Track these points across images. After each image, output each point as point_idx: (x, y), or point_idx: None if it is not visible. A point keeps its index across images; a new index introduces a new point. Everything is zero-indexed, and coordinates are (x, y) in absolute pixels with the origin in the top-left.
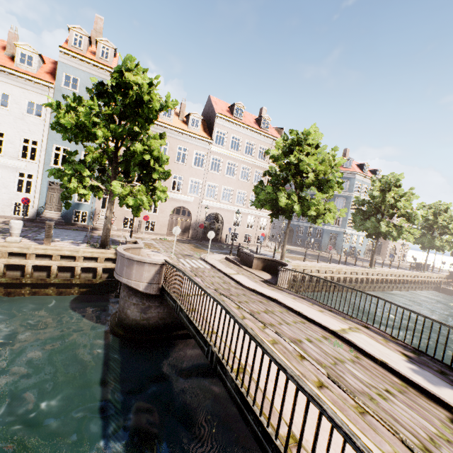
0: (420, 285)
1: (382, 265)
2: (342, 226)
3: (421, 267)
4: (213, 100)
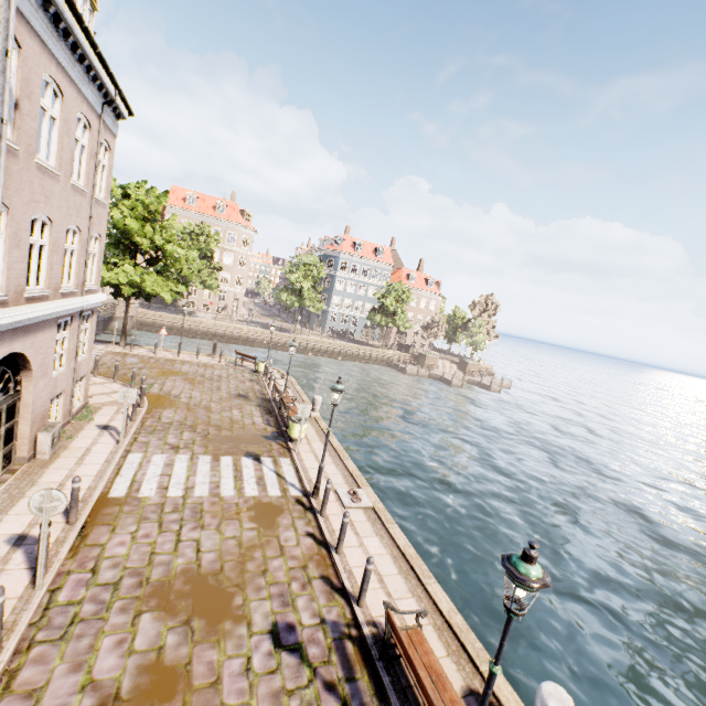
0: (361, 357)
1: (321, 336)
2: (327, 305)
3: (392, 347)
4: (173, 189)
